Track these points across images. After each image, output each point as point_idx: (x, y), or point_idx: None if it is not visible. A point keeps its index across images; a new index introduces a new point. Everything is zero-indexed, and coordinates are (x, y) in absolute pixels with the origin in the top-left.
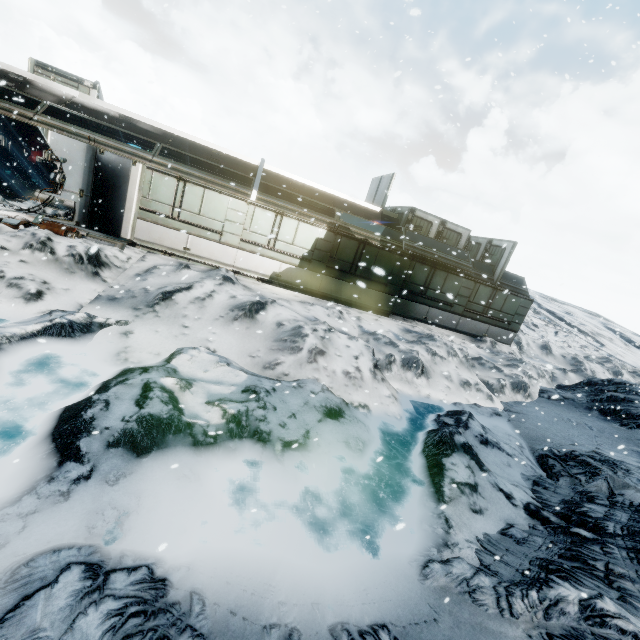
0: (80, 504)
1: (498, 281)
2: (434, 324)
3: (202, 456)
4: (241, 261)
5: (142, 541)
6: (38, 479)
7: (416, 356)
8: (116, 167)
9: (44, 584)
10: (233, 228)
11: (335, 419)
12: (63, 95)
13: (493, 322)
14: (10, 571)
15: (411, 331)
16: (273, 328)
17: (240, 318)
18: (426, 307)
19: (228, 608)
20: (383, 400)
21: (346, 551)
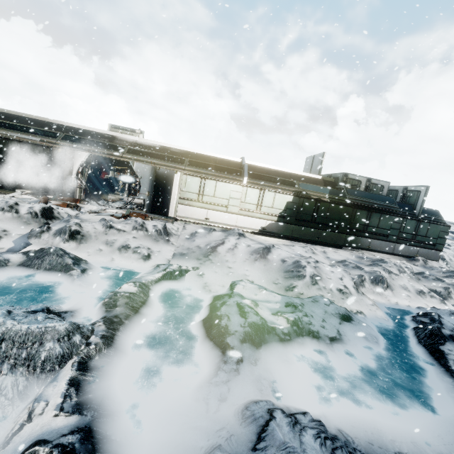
0: (246, 376)
1: (419, 215)
2: (376, 251)
3: (287, 348)
4: (240, 222)
5: (288, 399)
6: (217, 362)
7: (380, 275)
8: (166, 176)
9: (266, 419)
10: (234, 202)
11: (348, 322)
12: (131, 141)
13: (421, 245)
14: (239, 413)
15: (363, 257)
16: (280, 263)
17: (258, 259)
18: (368, 239)
19: (365, 440)
20: (370, 307)
21: (407, 410)
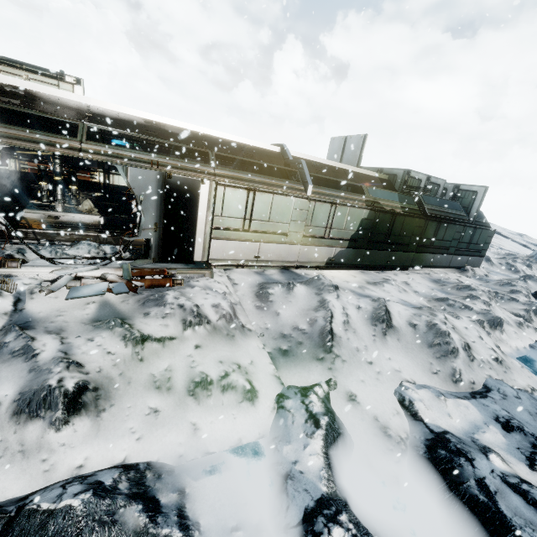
0: None
1: (474, 220)
2: (436, 266)
3: None
4: (303, 255)
5: None
6: None
7: (498, 316)
8: (185, 189)
9: None
10: (297, 227)
11: None
12: (77, 105)
13: (471, 253)
14: None
15: (439, 282)
16: (412, 331)
17: (386, 331)
18: (432, 255)
19: None
20: (526, 373)
21: None
